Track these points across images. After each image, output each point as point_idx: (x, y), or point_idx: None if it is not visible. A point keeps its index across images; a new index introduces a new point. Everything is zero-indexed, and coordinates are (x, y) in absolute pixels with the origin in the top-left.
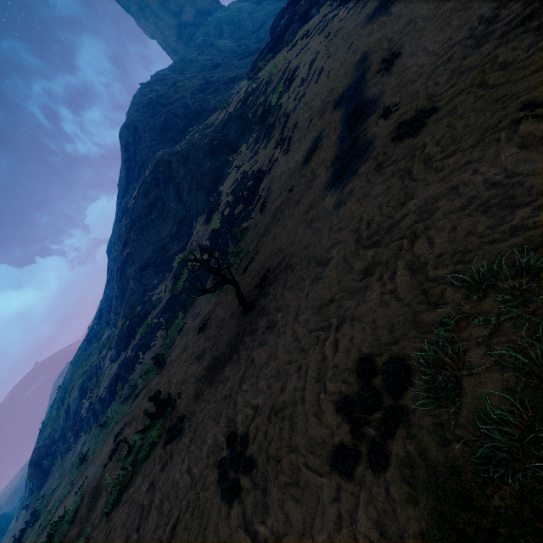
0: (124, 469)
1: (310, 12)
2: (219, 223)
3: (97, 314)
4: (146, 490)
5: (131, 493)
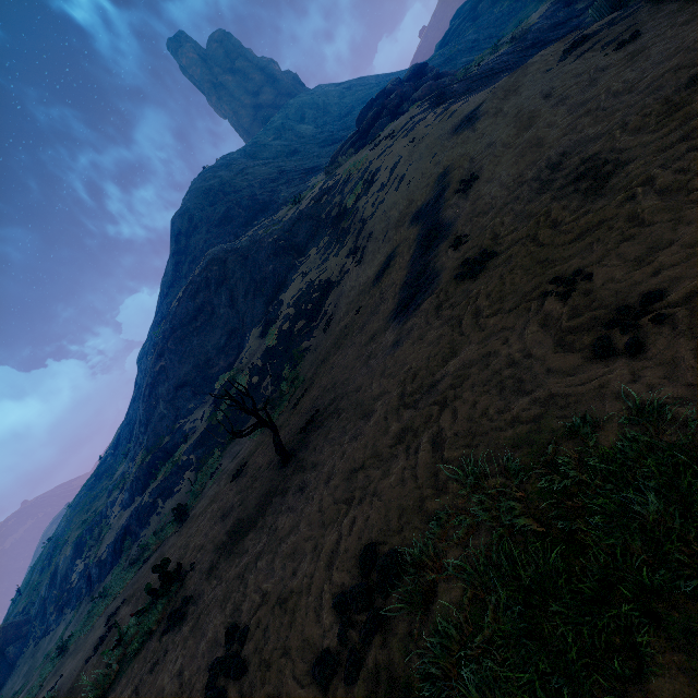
0: (108, 667)
1: (401, 107)
2: (275, 339)
3: (114, 441)
4: None
5: None
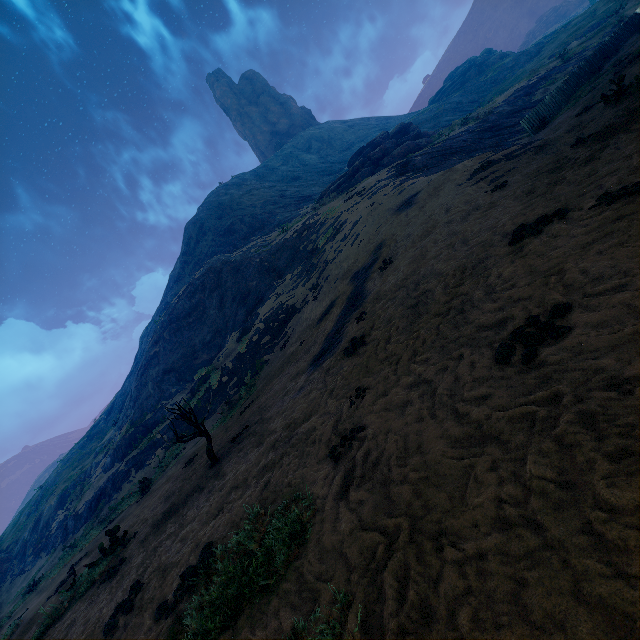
0: (62, 604)
1: (383, 160)
2: (245, 348)
3: (109, 407)
4: (67, 626)
5: (55, 627)
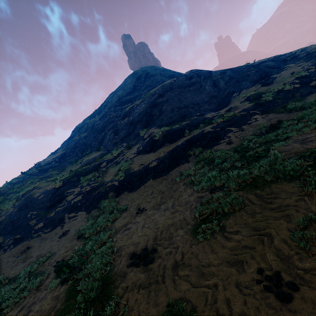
0: None
1: None
2: (305, 74)
3: (58, 156)
4: None
5: None
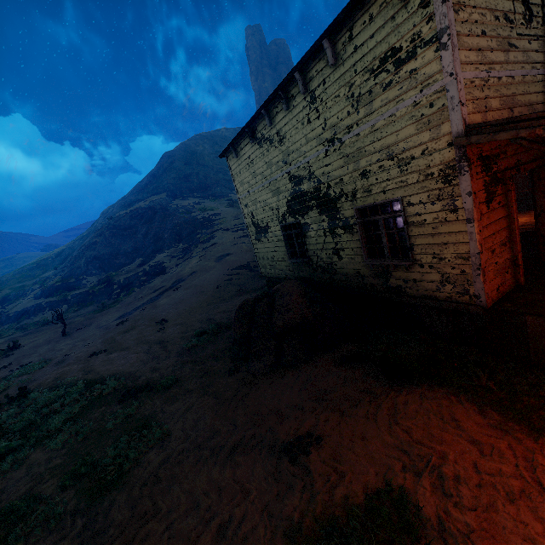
0: None
1: None
2: (134, 276)
3: (59, 251)
4: None
5: None
